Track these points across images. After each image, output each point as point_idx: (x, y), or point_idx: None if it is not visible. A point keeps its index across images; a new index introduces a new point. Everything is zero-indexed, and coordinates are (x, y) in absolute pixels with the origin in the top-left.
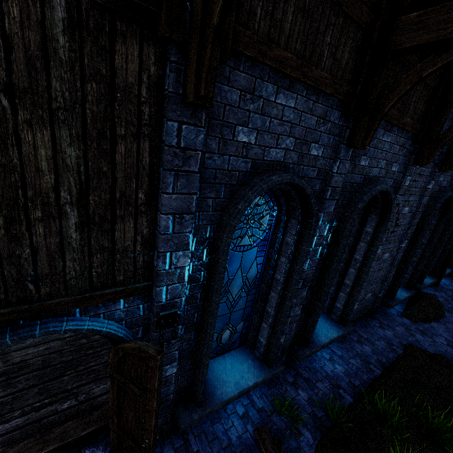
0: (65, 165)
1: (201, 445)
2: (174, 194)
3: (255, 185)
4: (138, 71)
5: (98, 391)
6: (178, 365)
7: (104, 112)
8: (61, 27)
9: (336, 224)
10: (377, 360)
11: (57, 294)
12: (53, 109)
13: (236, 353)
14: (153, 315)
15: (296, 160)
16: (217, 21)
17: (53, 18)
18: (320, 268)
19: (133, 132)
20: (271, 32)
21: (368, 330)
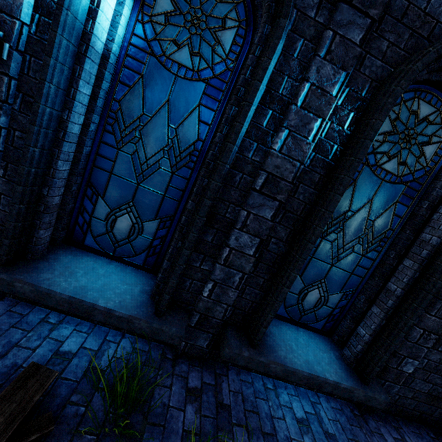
0: None
1: None
2: None
3: None
4: None
5: None
6: (2, 170)
7: None
8: None
9: (371, 96)
10: None
11: None
12: None
13: (130, 271)
14: None
15: None
16: None
17: None
18: (317, 186)
19: None
20: None
21: None
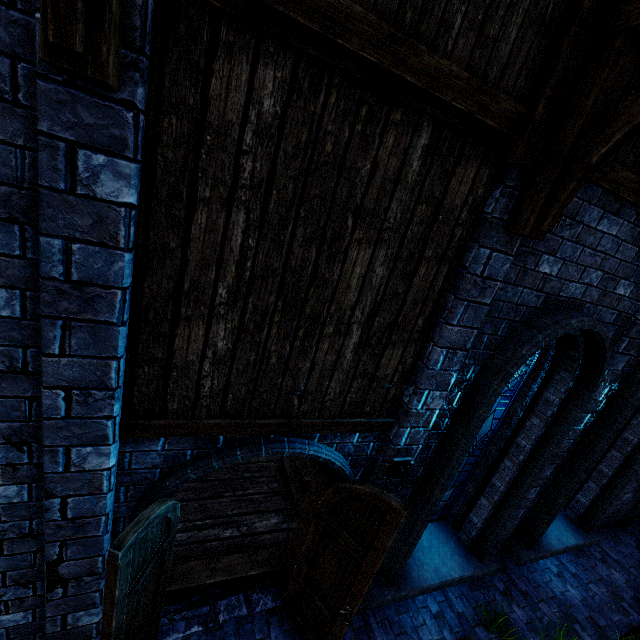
0: (369, 284)
1: (385, 635)
2: (457, 326)
3: (546, 327)
4: (466, 192)
5: (261, 527)
6: None
7: (421, 233)
8: (419, 153)
9: (617, 386)
10: (635, 598)
11: (311, 413)
12: (382, 229)
13: (433, 528)
14: (385, 458)
15: (596, 298)
16: (597, 160)
17: (416, 145)
18: (577, 442)
19: (438, 255)
20: (620, 151)
21: (618, 547)
